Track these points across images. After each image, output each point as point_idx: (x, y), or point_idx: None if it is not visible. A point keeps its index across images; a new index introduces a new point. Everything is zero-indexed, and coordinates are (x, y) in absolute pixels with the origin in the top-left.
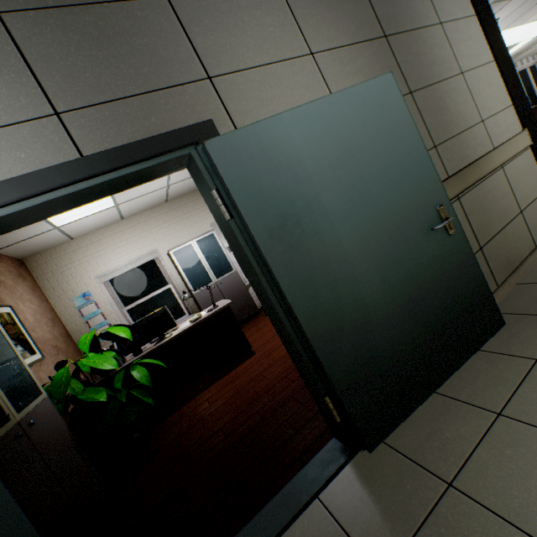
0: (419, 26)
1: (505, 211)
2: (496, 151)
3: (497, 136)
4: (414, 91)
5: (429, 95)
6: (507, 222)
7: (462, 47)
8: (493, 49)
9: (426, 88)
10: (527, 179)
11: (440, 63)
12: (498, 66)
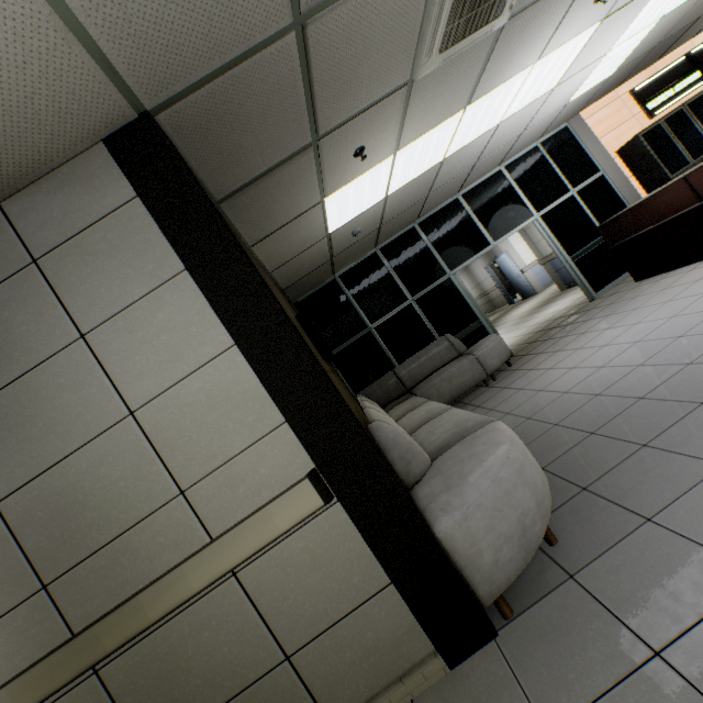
0: (29, 366)
1: (235, 665)
2: (198, 558)
3: (229, 508)
4: (6, 497)
5: (40, 490)
6: (238, 689)
7: (140, 356)
8: (227, 323)
9: (35, 480)
10: (320, 578)
11: (76, 415)
12: (243, 354)
